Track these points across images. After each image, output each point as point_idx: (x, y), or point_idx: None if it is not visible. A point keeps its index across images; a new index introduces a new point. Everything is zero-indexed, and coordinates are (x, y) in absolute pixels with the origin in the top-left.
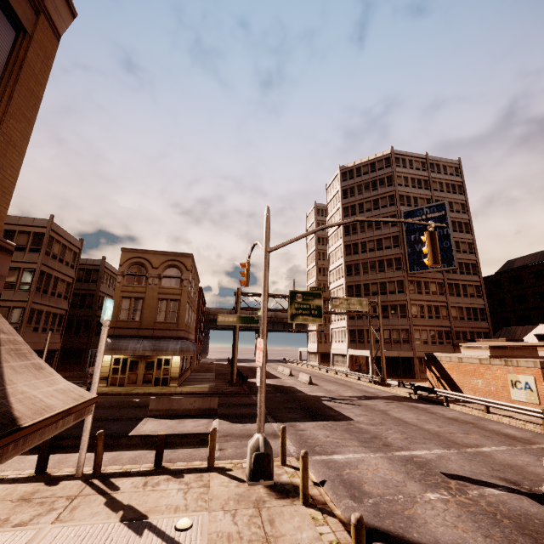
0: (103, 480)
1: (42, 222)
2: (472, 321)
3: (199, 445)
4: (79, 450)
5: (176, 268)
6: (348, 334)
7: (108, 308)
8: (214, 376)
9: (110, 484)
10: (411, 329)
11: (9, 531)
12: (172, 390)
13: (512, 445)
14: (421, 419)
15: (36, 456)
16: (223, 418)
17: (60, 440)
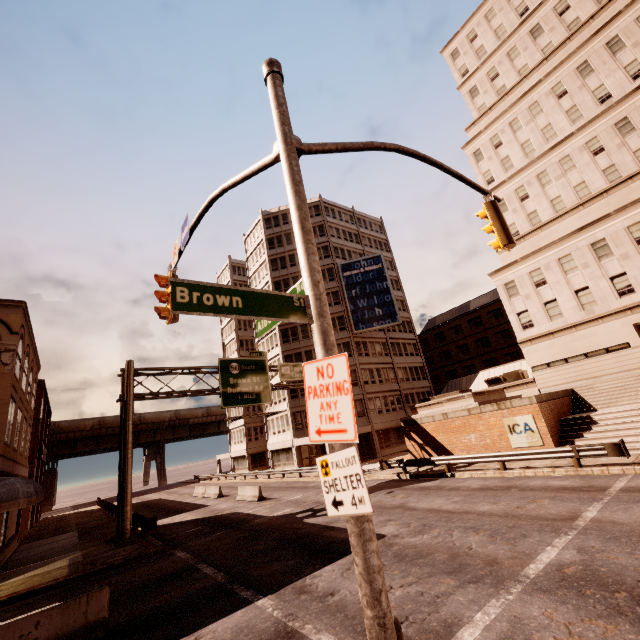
0: None
1: None
2: (416, 381)
3: None
4: None
5: None
6: (292, 419)
7: None
8: (77, 538)
9: None
10: (365, 398)
11: None
12: None
13: (597, 499)
14: (458, 501)
15: None
16: (130, 639)
17: None
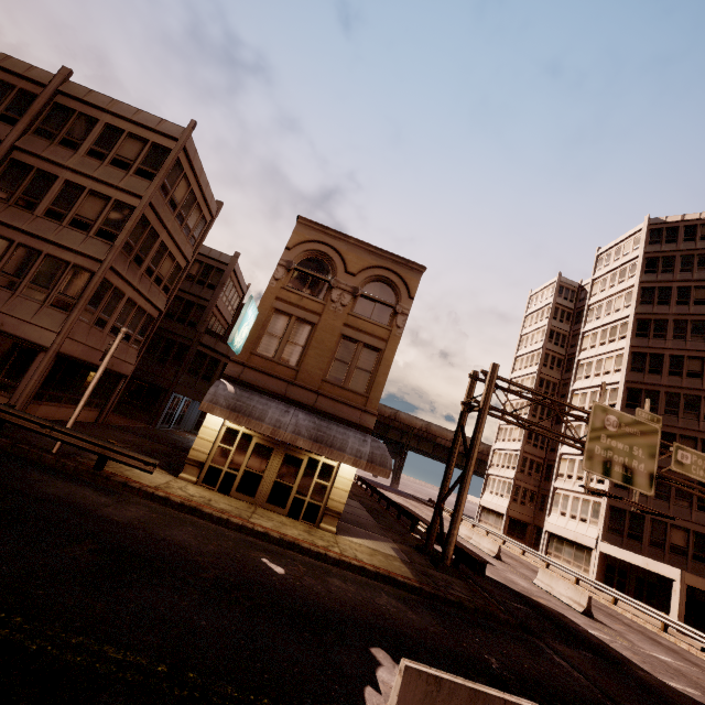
0: None
1: (174, 129)
2: None
3: None
4: None
5: (389, 285)
6: (607, 513)
7: (246, 321)
8: (370, 515)
9: None
10: None
11: None
12: (336, 547)
13: None
14: None
15: None
16: None
17: None
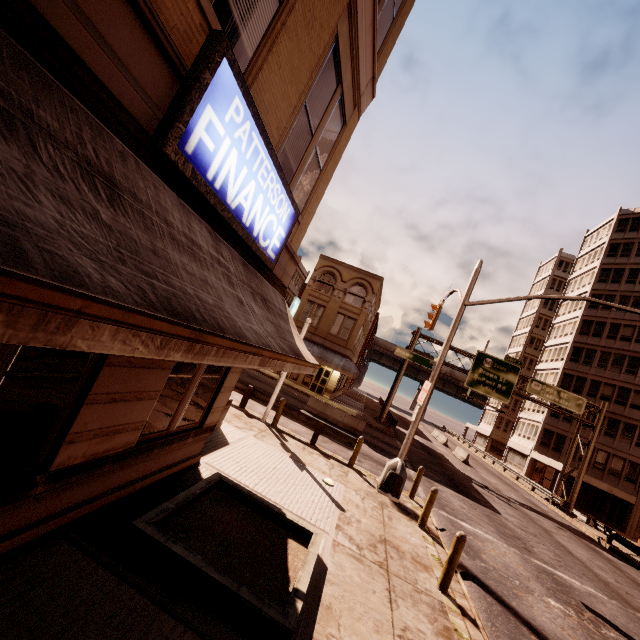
0: (278, 431)
1: None
2: None
3: (345, 445)
4: (266, 404)
5: (363, 287)
6: (541, 433)
7: (294, 306)
8: (363, 407)
9: (282, 435)
10: None
11: (233, 427)
12: (325, 400)
13: None
14: (594, 562)
15: (236, 397)
16: (365, 443)
17: (257, 392)
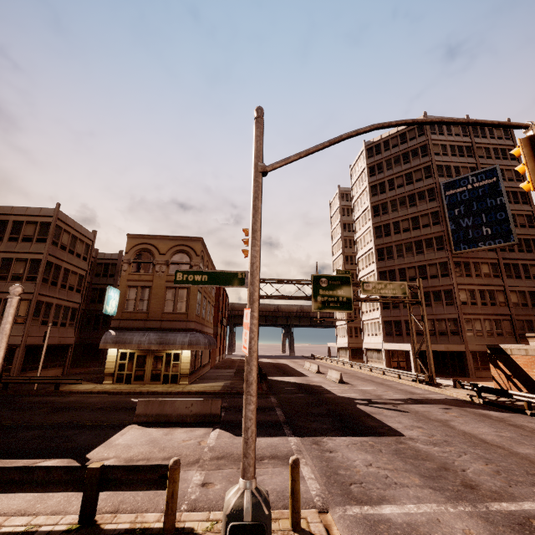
0: None
1: (49, 211)
2: None
3: (157, 486)
4: None
5: (184, 253)
6: (383, 326)
7: (112, 298)
8: (233, 373)
9: None
10: (461, 318)
11: None
12: (180, 389)
13: None
14: (504, 436)
15: None
16: (226, 428)
17: None
